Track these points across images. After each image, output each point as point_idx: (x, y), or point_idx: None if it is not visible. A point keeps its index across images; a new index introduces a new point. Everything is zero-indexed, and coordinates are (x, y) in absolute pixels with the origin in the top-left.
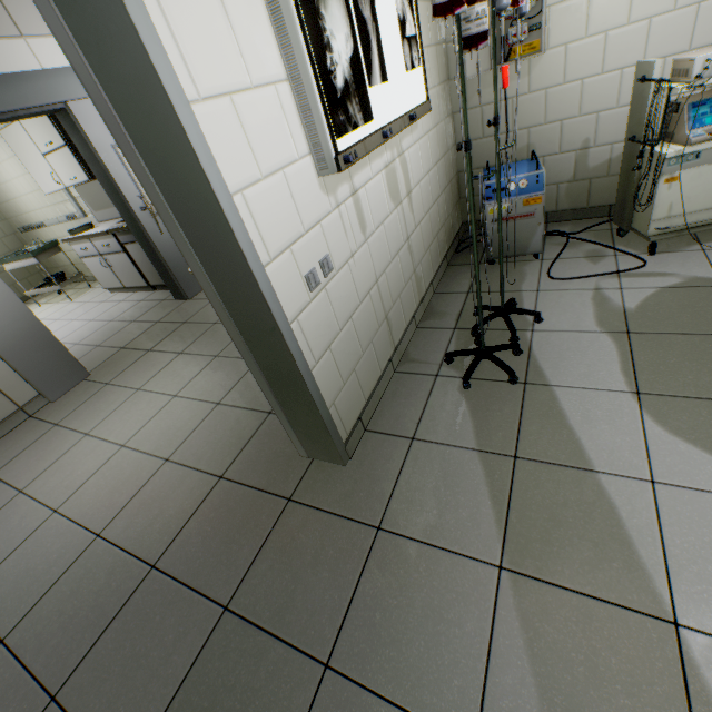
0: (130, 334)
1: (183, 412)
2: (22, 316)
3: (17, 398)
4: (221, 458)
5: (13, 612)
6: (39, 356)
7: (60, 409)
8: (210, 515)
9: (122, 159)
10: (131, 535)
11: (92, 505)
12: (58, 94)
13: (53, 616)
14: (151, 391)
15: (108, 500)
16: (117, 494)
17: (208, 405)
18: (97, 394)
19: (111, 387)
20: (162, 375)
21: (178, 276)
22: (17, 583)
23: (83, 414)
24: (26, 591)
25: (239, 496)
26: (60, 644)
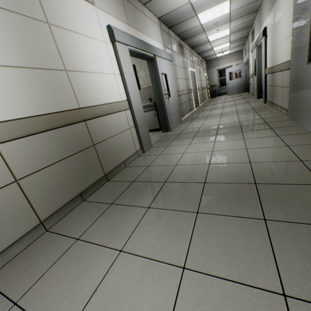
0: (153, 139)
1: (228, 142)
2: (143, 116)
3: (136, 147)
4: (277, 144)
5: (244, 179)
6: (144, 132)
7: (153, 153)
8: (303, 150)
9: (162, 77)
10: (269, 159)
11: (228, 160)
12: (155, 52)
13: (272, 175)
14: (198, 143)
15: (235, 158)
16: (237, 156)
17: (239, 140)
18: (167, 148)
19: (172, 146)
20: (195, 140)
21: (169, 121)
22: (228, 175)
23: (170, 151)
24: (239, 175)
25: (308, 146)
26: (293, 178)
